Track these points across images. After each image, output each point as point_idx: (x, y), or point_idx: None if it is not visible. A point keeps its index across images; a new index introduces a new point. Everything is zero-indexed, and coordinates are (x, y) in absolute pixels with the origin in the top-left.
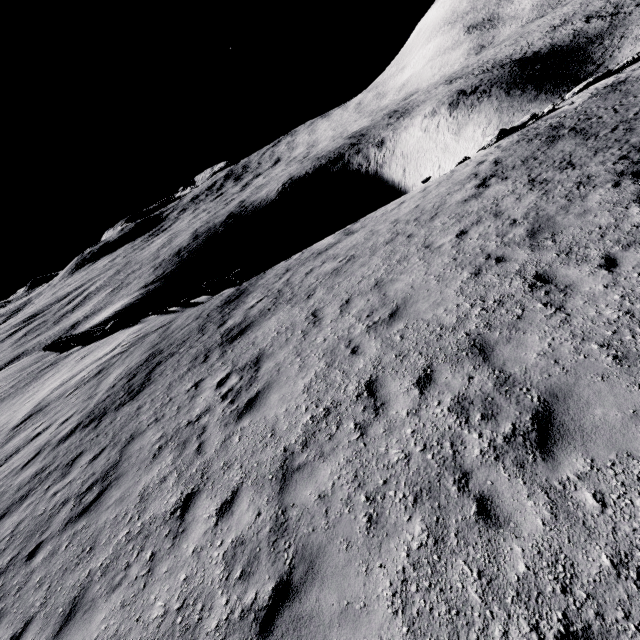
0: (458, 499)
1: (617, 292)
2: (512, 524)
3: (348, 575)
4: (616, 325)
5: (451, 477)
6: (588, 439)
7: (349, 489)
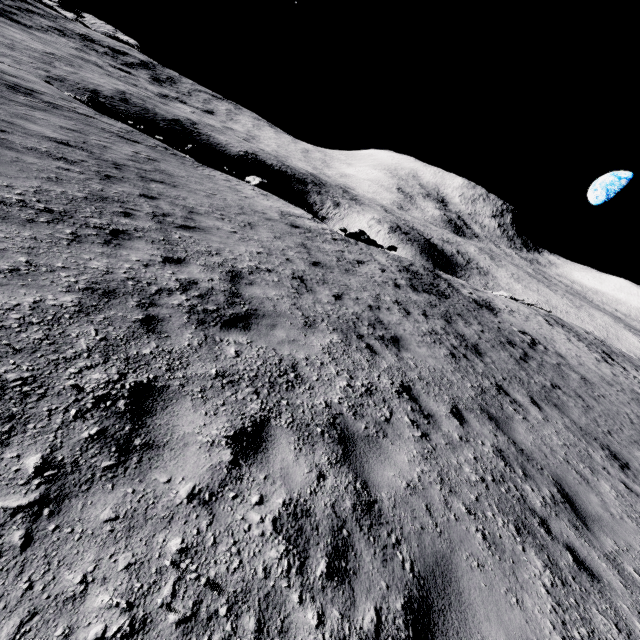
0: None
1: None
2: None
3: None
4: None
5: None
6: None
7: None
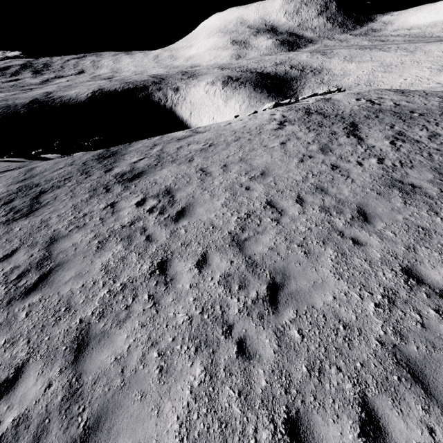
0: (343, 240)
1: (367, 173)
2: (368, 244)
3: (307, 273)
4: (372, 183)
5: (335, 233)
6: (381, 217)
7: (286, 244)
